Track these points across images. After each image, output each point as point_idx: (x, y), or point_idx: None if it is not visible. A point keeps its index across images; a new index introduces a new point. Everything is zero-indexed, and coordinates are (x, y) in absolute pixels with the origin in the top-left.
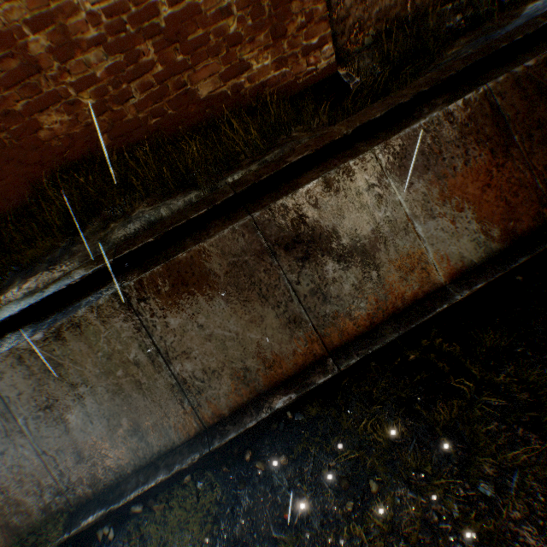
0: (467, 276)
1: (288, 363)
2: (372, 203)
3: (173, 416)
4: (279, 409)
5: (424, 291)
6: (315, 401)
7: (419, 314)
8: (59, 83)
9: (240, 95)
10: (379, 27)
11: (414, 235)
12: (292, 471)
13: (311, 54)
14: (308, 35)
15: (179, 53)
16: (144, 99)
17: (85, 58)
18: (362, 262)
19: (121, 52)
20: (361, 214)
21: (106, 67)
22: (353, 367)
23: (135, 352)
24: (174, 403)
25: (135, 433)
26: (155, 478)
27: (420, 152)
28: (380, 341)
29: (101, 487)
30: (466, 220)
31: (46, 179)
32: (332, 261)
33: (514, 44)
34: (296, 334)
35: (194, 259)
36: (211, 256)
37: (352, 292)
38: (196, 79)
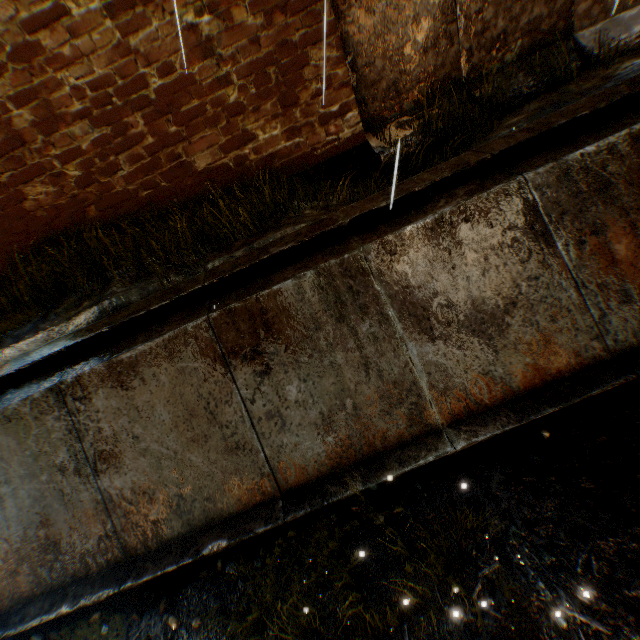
0: (473, 421)
1: (231, 497)
2: (354, 314)
3: (94, 537)
4: (206, 555)
5: (413, 432)
6: (241, 556)
7: (397, 464)
8: (44, 155)
9: (245, 166)
10: (423, 90)
11: (405, 359)
12: (202, 639)
13: (331, 122)
14: (327, 102)
15: (172, 124)
16: (135, 171)
17: (70, 131)
18: (335, 386)
19: (109, 124)
20: (339, 327)
21: (93, 139)
22: (304, 519)
23: (64, 456)
24: (97, 523)
25: (52, 549)
26: (59, 608)
27: (423, 255)
28: (341, 491)
29: (9, 603)
30: (479, 347)
31: (33, 249)
32: (298, 381)
33: (579, 120)
34: (244, 463)
35: (139, 359)
36: (158, 359)
37: (318, 421)
38: (192, 150)
